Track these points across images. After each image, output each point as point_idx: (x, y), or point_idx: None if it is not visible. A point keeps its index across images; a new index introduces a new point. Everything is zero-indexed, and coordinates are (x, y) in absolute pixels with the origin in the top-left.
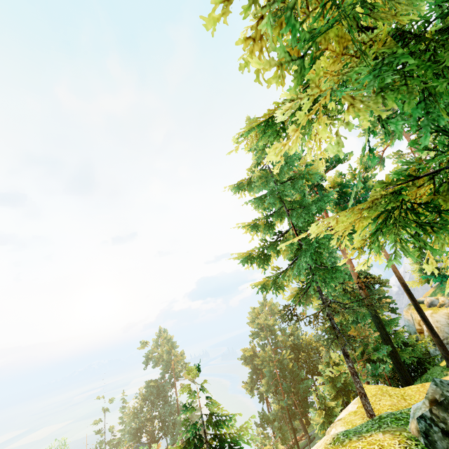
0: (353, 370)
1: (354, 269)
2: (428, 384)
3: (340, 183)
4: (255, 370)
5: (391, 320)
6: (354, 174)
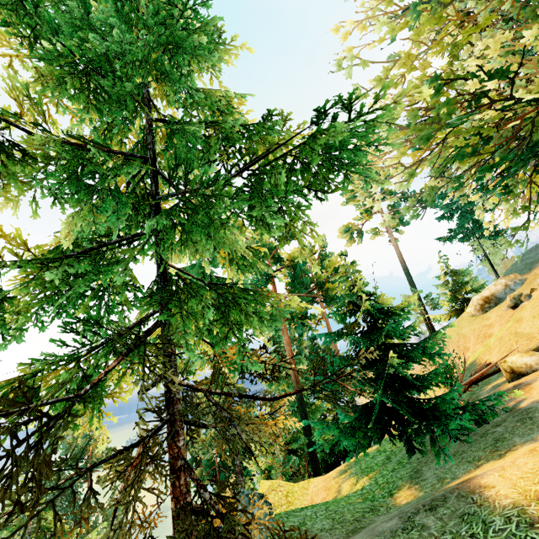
0: (239, 468)
1: (291, 353)
2: (312, 480)
3: (297, 258)
4: (195, 457)
5: (317, 408)
6: (312, 250)
